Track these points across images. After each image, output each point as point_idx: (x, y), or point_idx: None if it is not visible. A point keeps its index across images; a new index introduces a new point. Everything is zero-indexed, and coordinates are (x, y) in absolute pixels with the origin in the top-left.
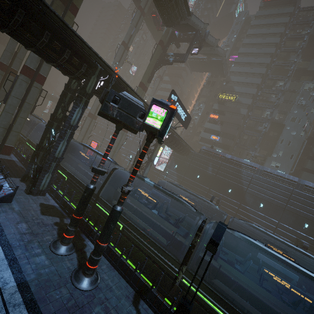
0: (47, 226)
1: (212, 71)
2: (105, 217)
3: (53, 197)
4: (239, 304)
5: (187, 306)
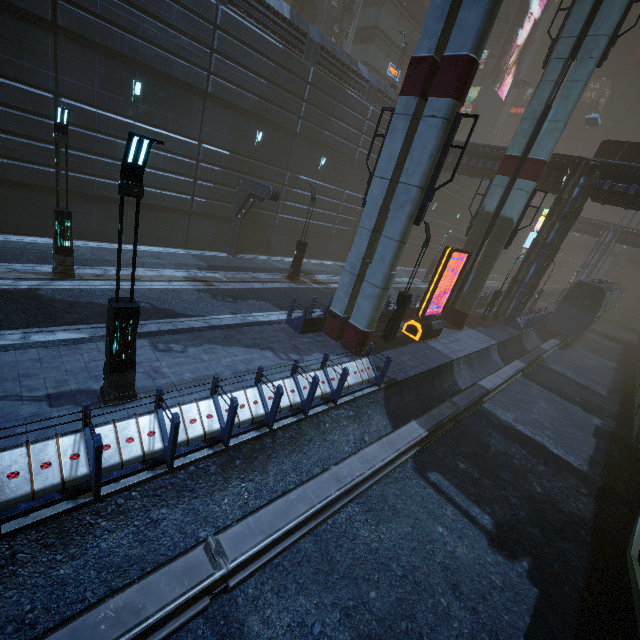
0: None
1: None
2: None
3: None
4: None
5: None
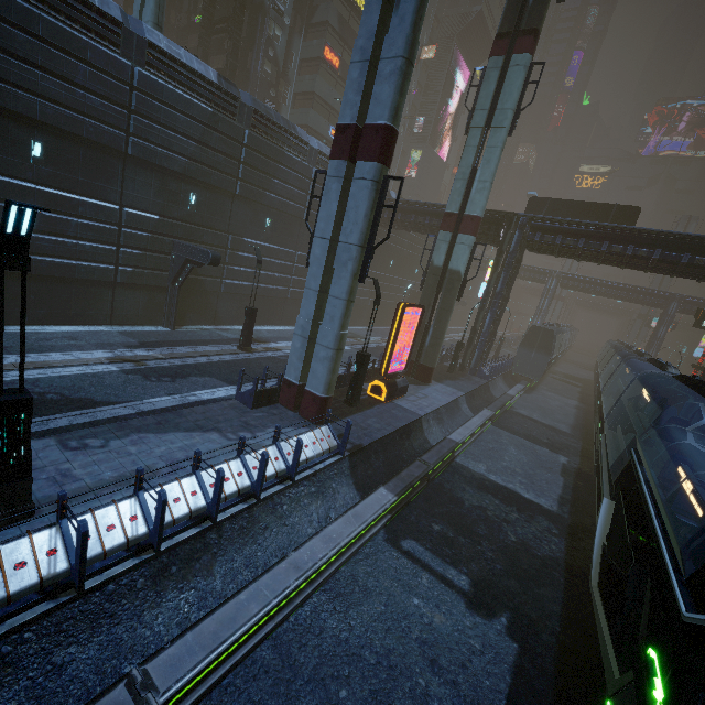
0: None
1: None
2: None
3: None
4: None
5: None
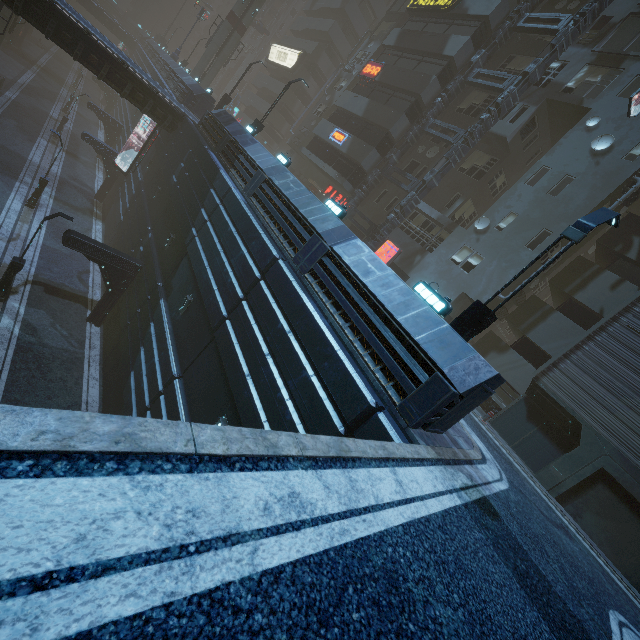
0: None
1: None
2: None
3: None
4: None
5: None
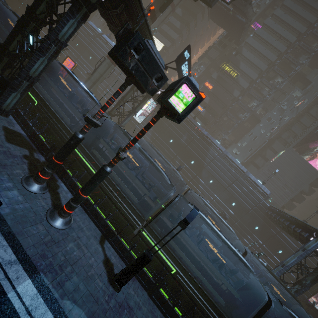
0: (16, 158)
1: (229, 31)
2: (81, 162)
3: (19, 123)
4: (175, 252)
5: (149, 257)
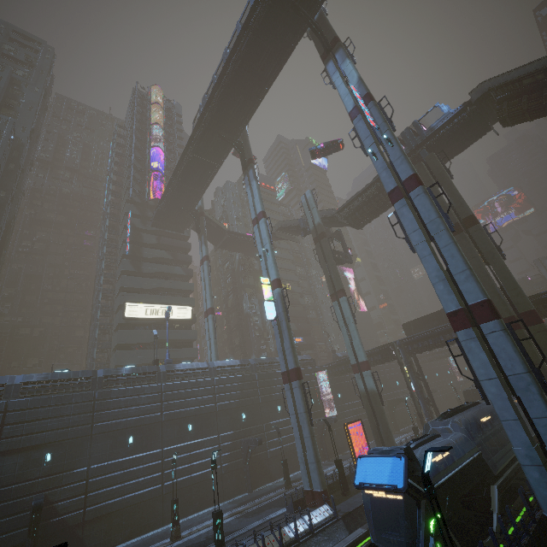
0: None
1: (249, 252)
2: None
3: None
4: None
5: None
